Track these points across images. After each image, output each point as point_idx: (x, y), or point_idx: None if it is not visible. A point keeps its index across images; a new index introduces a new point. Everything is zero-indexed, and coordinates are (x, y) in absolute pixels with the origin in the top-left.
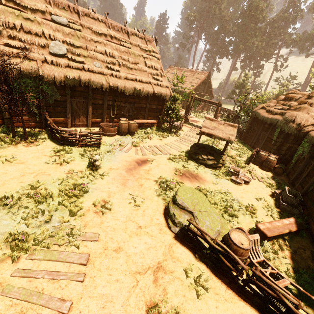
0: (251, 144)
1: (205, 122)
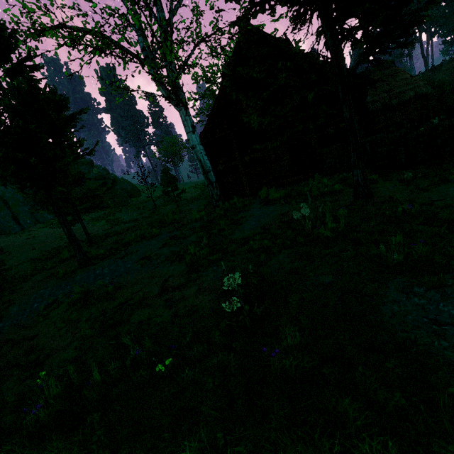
0: None
1: None
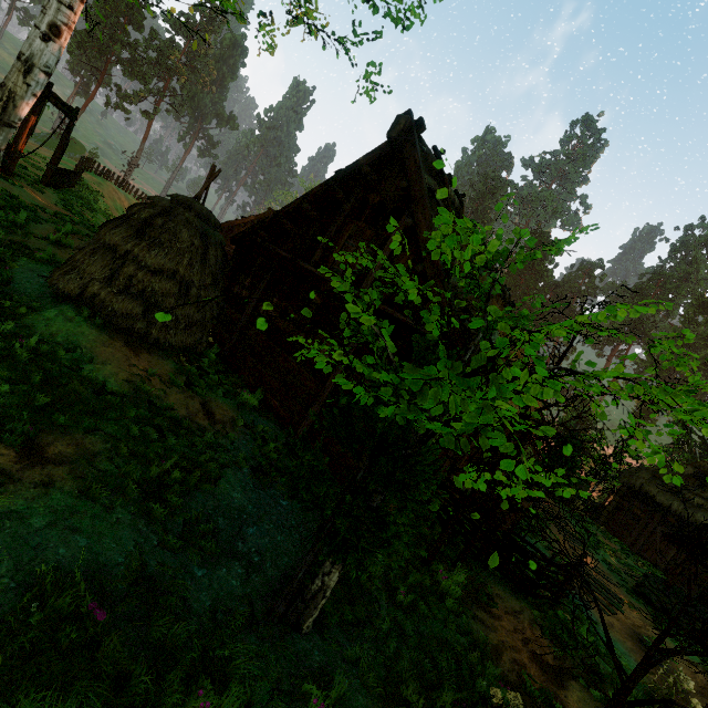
0: (631, 546)
1: None
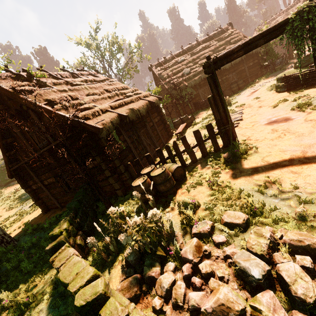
0: None
1: None
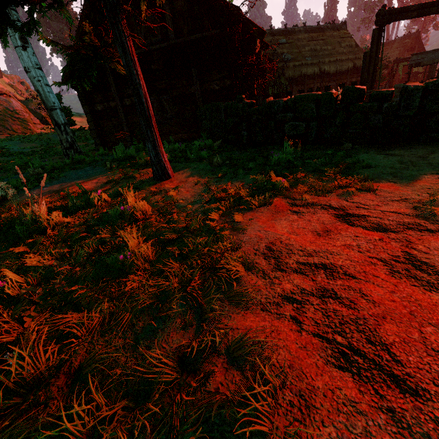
0: None
1: (412, 58)
